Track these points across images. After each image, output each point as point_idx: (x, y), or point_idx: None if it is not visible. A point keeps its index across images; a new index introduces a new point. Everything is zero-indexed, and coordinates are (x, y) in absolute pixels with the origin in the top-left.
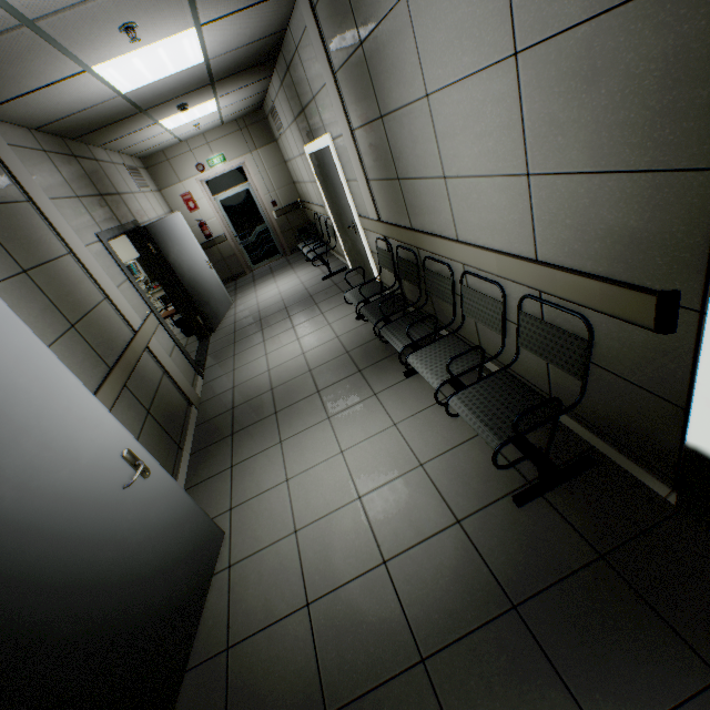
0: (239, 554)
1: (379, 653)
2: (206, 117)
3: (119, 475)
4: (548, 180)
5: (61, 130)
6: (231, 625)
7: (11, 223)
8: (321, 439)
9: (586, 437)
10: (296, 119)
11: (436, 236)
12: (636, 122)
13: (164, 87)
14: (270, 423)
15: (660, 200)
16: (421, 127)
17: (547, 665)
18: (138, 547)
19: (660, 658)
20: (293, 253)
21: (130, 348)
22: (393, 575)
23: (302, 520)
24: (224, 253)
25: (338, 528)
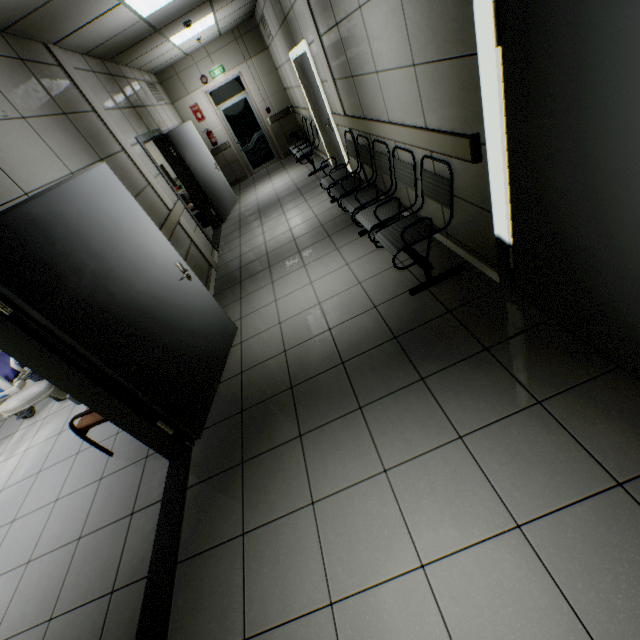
0: (246, 337)
1: (321, 364)
2: (206, 30)
3: (176, 274)
4: (422, 68)
5: (101, 53)
6: (243, 364)
7: (88, 127)
8: (298, 278)
9: (464, 256)
10: (281, 27)
11: (377, 122)
12: (448, 27)
13: (173, 8)
14: (265, 273)
15: (464, 76)
16: (359, 32)
17: (404, 356)
18: (190, 314)
19: (461, 346)
20: (286, 157)
21: (168, 220)
22: (333, 334)
23: (284, 318)
24: (229, 159)
25: (305, 319)
